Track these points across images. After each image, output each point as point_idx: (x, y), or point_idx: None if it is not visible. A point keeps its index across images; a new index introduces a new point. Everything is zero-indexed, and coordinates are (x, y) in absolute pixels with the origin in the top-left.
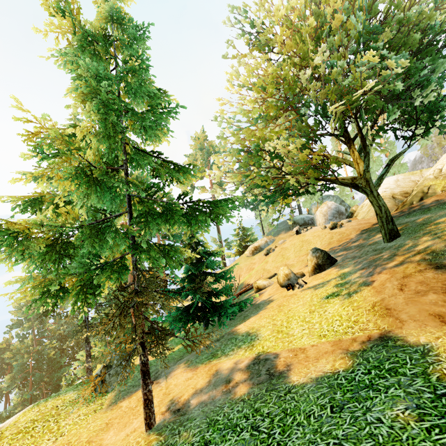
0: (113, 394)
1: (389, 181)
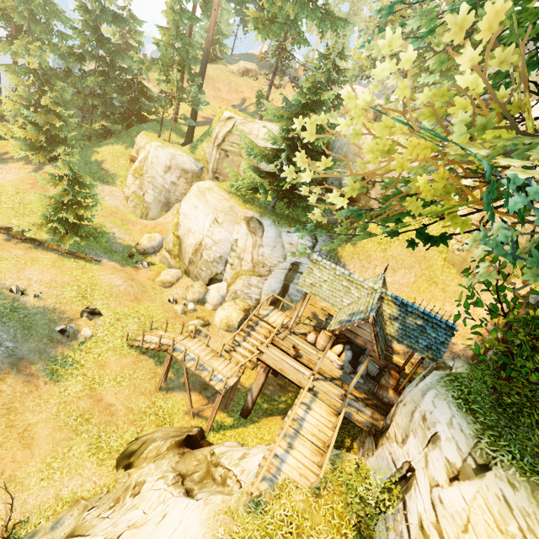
0: None
1: (360, 89)
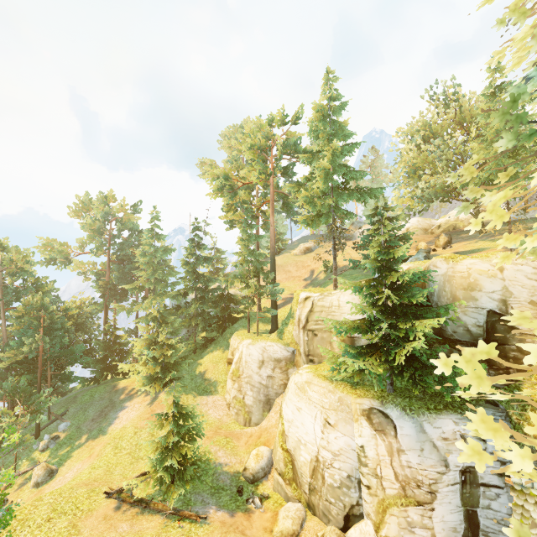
0: None
1: (413, 220)
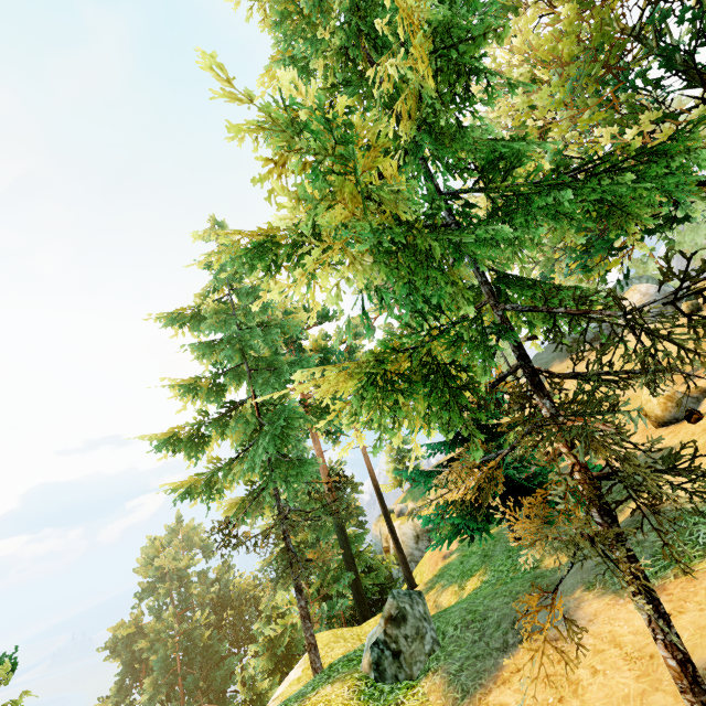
0: (438, 679)
1: None
